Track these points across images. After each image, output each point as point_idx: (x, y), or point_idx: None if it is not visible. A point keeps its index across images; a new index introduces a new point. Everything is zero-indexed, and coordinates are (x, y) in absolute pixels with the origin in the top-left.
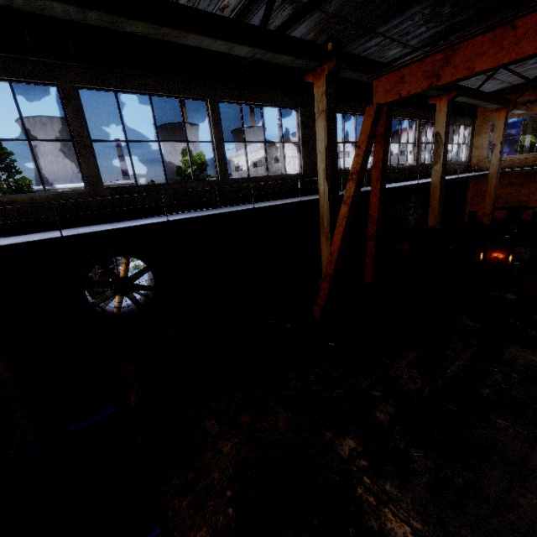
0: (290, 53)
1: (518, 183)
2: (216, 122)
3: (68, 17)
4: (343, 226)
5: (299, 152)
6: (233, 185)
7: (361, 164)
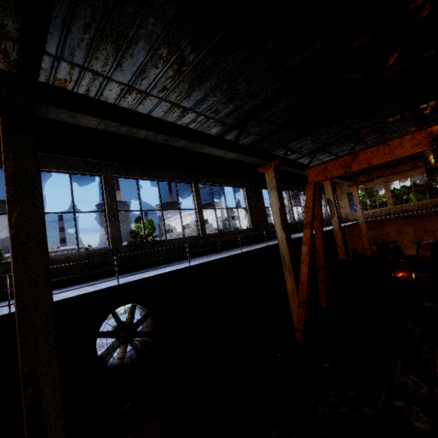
0: (255, 156)
1: (376, 227)
2: (198, 196)
3: (144, 137)
4: (307, 260)
5: (247, 214)
6: (210, 238)
7: (311, 217)
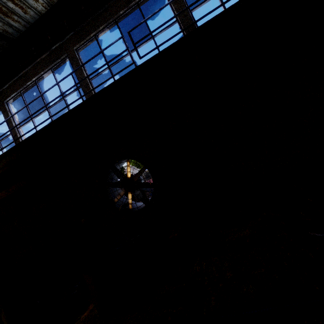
0: None
1: None
2: None
3: None
4: None
5: None
6: None
7: None
